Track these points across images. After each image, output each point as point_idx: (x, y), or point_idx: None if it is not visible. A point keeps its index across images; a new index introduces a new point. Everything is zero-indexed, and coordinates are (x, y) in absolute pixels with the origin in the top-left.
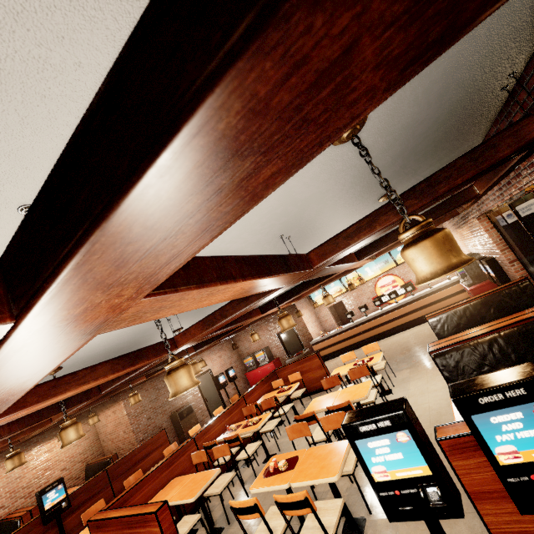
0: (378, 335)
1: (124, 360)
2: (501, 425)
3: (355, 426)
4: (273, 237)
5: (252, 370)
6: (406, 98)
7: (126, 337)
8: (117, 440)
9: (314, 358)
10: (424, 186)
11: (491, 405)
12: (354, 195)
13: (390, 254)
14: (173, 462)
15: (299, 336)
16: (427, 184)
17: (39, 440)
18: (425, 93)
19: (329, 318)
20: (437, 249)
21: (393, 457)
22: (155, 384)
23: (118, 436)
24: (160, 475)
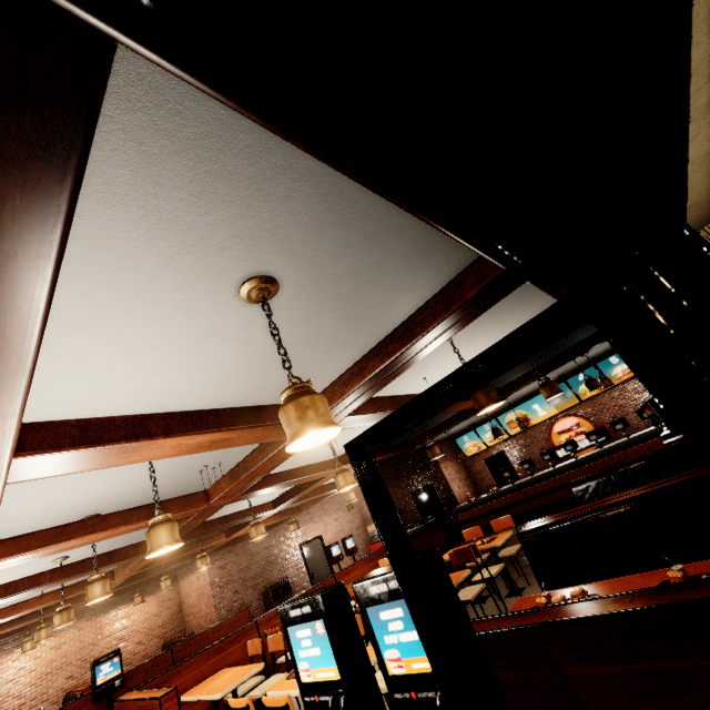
0: (549, 505)
1: (142, 512)
2: (387, 622)
3: (287, 610)
4: (283, 381)
5: (377, 541)
6: (317, 256)
7: (166, 486)
8: (199, 615)
9: (436, 531)
10: (404, 329)
11: (379, 597)
12: (371, 333)
13: (569, 385)
14: (225, 648)
15: (439, 499)
16: (406, 327)
17: (118, 601)
18: (342, 247)
19: (487, 475)
20: (290, 417)
21: (314, 652)
22: (248, 547)
23: (200, 610)
24: (206, 661)
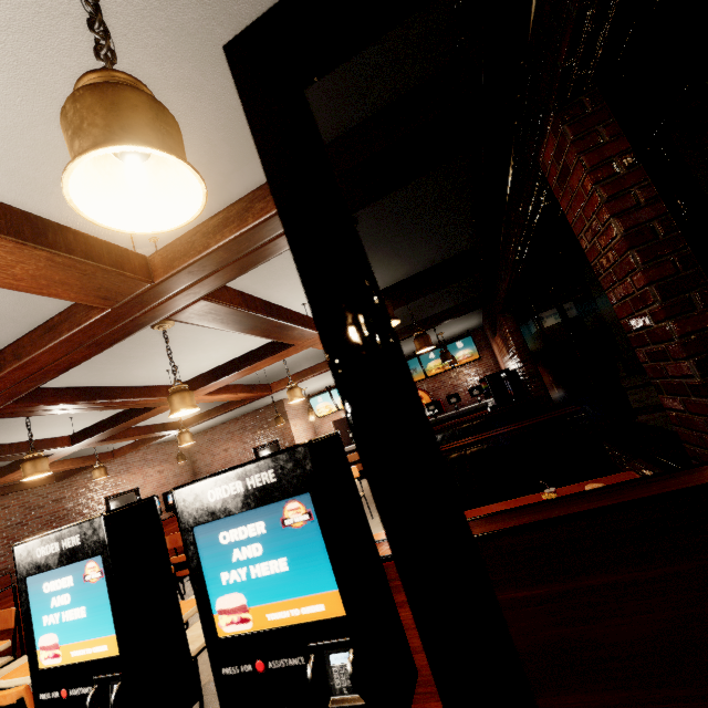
0: None
1: None
2: (232, 548)
3: (31, 547)
4: None
5: None
6: None
7: None
8: None
9: None
10: None
11: (223, 506)
12: None
13: (420, 361)
14: None
15: None
16: None
17: None
18: None
19: None
20: (88, 112)
21: (73, 615)
22: (26, 499)
23: None
24: None
